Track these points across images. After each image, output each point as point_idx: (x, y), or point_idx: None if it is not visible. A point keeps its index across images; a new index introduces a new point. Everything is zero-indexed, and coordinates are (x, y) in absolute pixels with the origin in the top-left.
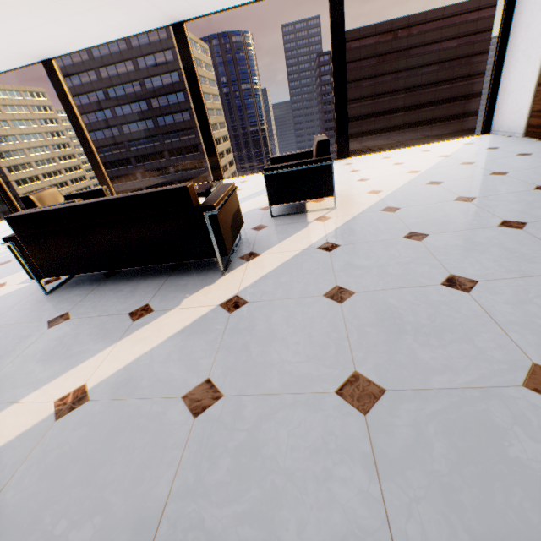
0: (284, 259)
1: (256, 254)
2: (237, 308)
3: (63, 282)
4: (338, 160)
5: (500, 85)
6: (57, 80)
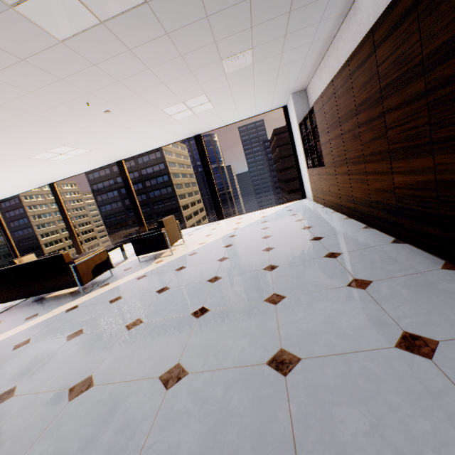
0: (116, 285)
1: (108, 284)
2: (71, 310)
3: (12, 307)
4: (218, 221)
5: (301, 173)
6: (55, 192)
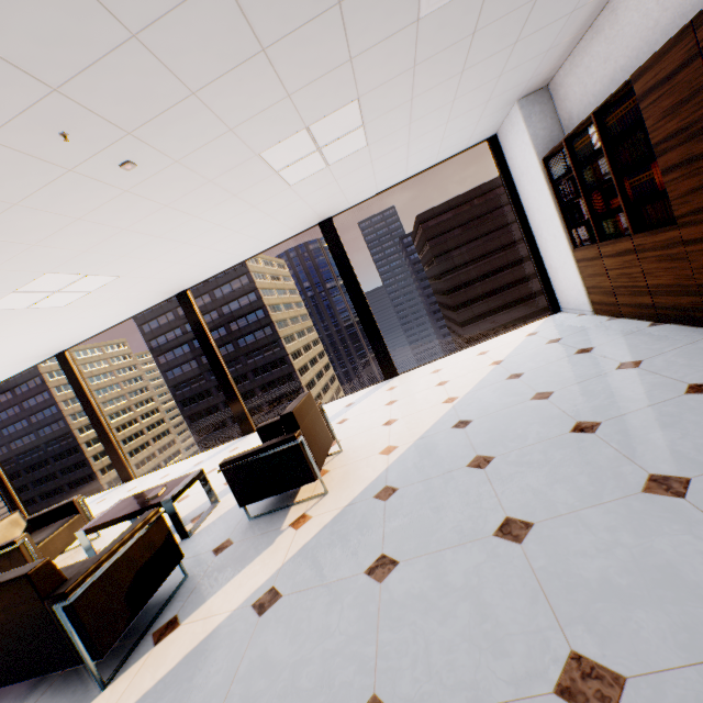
0: (197, 640)
1: (176, 624)
2: None
3: None
4: (386, 380)
5: (545, 263)
6: (69, 369)
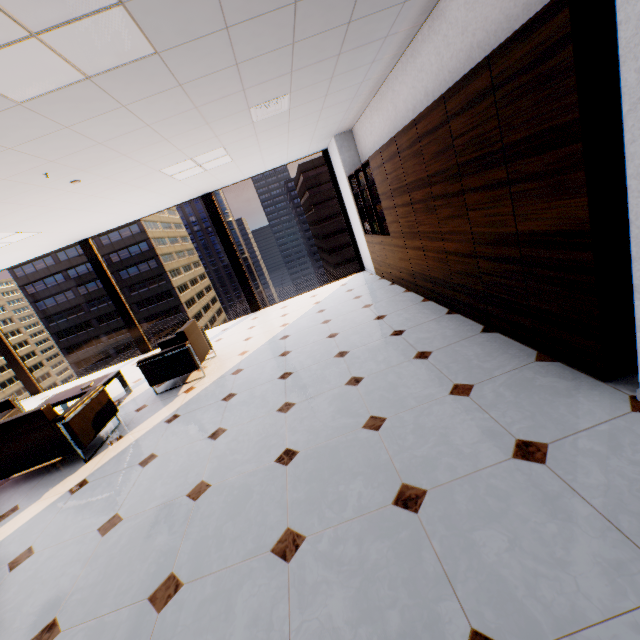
0: (136, 438)
1: (121, 437)
2: (79, 489)
3: None
4: (252, 313)
5: (356, 238)
6: None
